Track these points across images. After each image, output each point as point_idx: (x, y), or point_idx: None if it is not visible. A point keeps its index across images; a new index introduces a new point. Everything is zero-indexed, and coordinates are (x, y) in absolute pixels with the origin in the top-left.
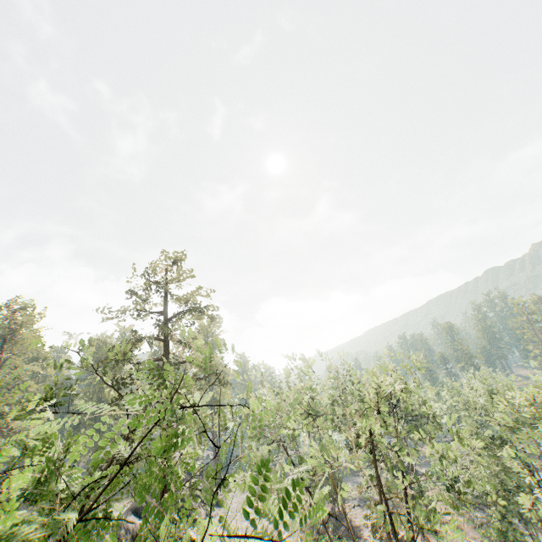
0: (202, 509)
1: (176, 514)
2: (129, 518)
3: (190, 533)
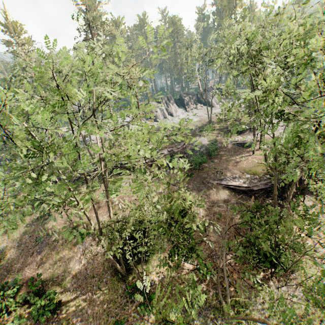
0: (195, 106)
1: (175, 105)
2: (152, 102)
3: (179, 112)
